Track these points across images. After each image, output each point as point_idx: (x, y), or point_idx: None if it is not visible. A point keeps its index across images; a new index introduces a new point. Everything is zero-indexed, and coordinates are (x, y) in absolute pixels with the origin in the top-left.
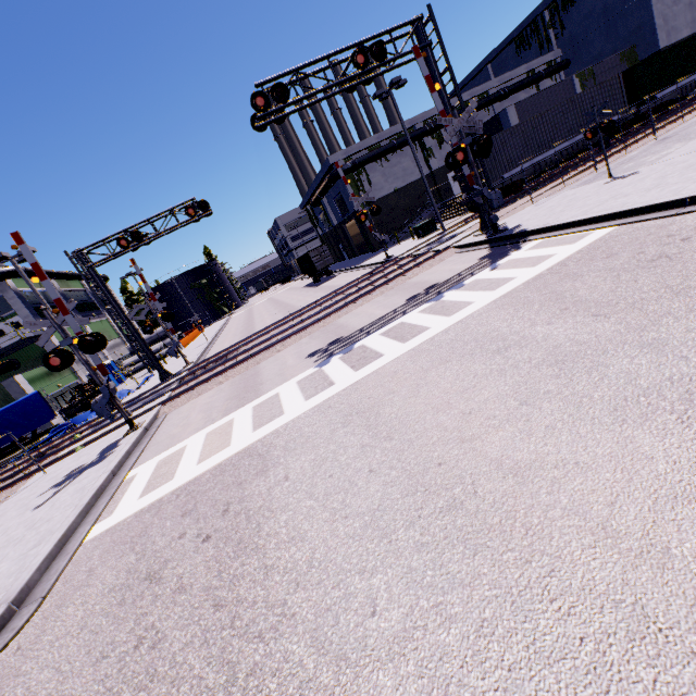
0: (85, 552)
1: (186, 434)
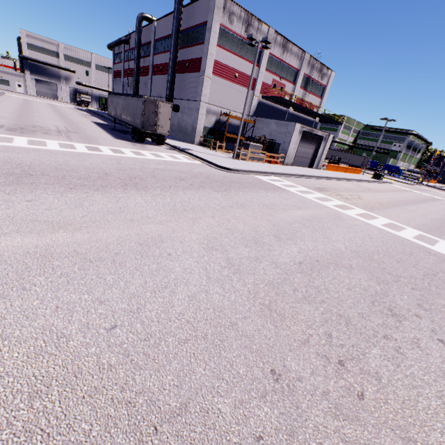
0: (414, 186)
1: (425, 188)
